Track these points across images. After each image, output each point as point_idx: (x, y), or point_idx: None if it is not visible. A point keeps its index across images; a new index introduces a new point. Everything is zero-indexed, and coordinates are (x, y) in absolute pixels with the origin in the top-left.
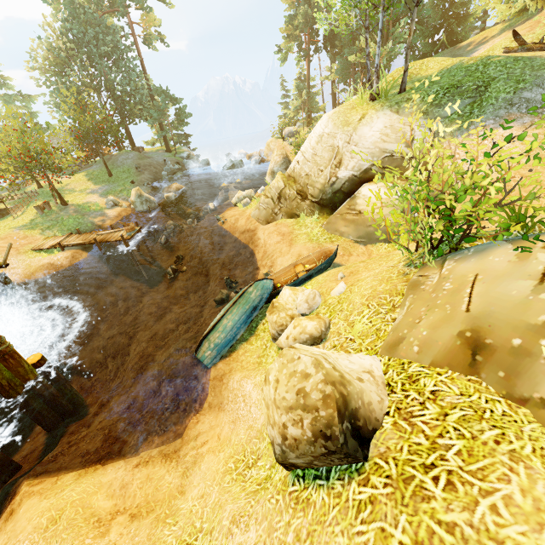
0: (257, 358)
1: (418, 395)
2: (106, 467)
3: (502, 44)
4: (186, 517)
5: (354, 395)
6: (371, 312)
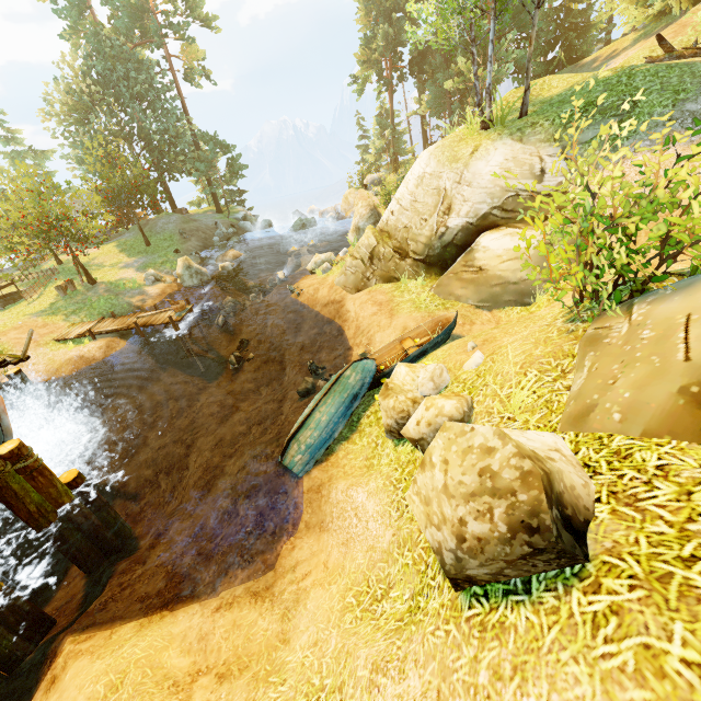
0: (365, 461)
1: (638, 473)
2: (175, 613)
3: (640, 55)
4: (296, 672)
5: (555, 475)
6: (532, 382)
